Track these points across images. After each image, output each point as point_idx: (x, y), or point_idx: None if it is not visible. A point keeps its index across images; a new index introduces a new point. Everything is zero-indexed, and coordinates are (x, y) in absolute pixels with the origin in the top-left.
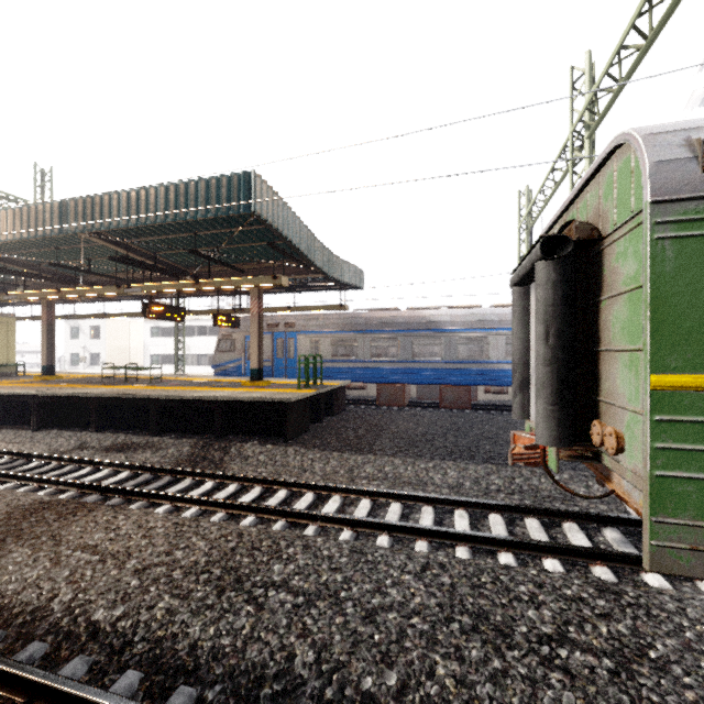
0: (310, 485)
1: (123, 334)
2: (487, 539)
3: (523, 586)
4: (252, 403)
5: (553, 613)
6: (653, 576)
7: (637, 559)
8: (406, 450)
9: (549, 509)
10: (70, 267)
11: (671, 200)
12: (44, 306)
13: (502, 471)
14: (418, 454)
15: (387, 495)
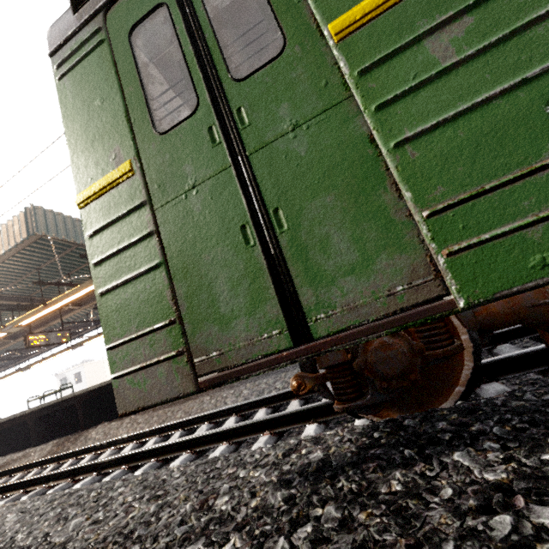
0: (95, 447)
1: (100, 372)
2: (177, 445)
3: (122, 488)
4: (102, 388)
5: (106, 512)
6: (308, 428)
7: (302, 413)
8: (229, 386)
9: (278, 394)
10: None
11: (59, 46)
12: None
13: (288, 374)
14: (233, 386)
15: (152, 433)
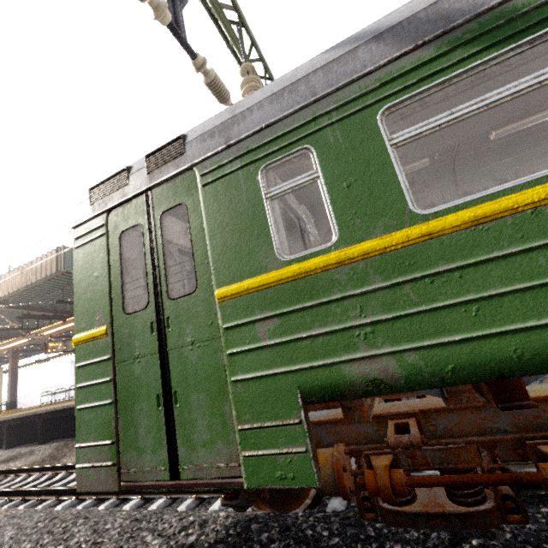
0: None
1: None
2: None
3: (82, 526)
4: None
5: (65, 546)
6: (218, 500)
7: None
8: None
9: None
10: (4, 329)
11: (79, 225)
12: (10, 358)
13: None
14: None
15: None
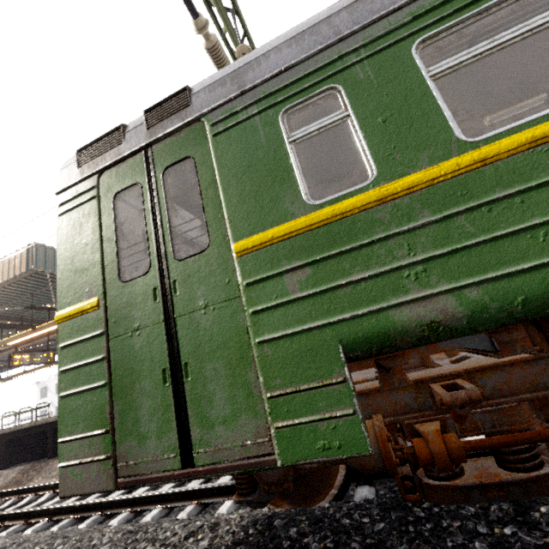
0: (55, 485)
1: None
2: (121, 501)
3: (61, 546)
4: None
5: None
6: (225, 504)
7: (225, 488)
8: None
9: None
10: None
11: (64, 190)
12: None
13: None
14: None
15: None
